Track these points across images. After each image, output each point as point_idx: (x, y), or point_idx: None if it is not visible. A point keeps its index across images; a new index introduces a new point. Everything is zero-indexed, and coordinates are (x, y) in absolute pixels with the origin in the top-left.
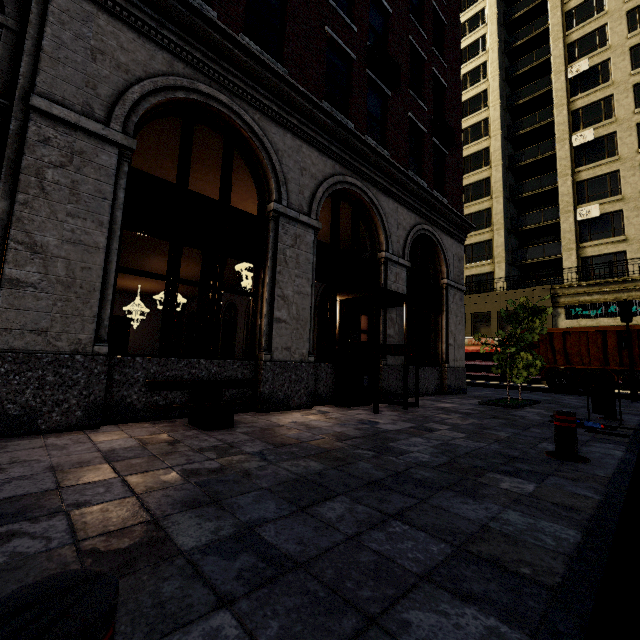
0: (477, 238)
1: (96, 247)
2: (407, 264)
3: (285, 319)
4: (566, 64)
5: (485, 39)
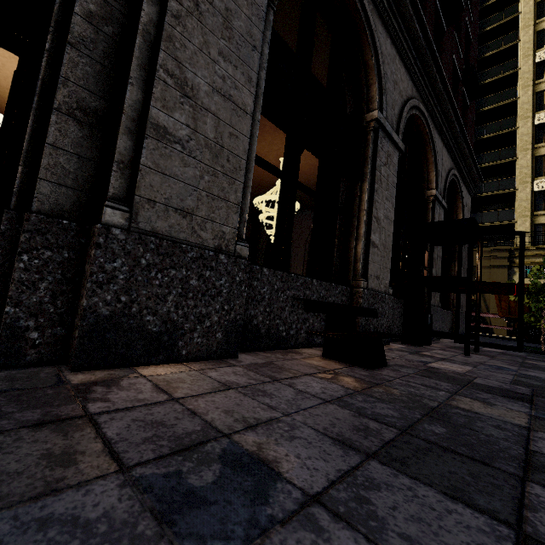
0: None
1: (243, 110)
2: (446, 206)
3: (377, 244)
4: (534, 49)
5: None
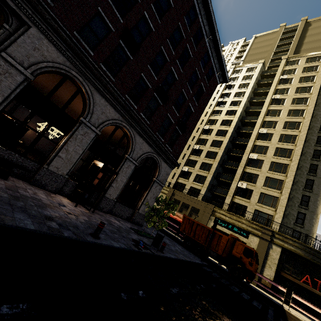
0: (202, 173)
1: None
2: (137, 164)
3: (63, 157)
4: (260, 127)
5: (241, 102)
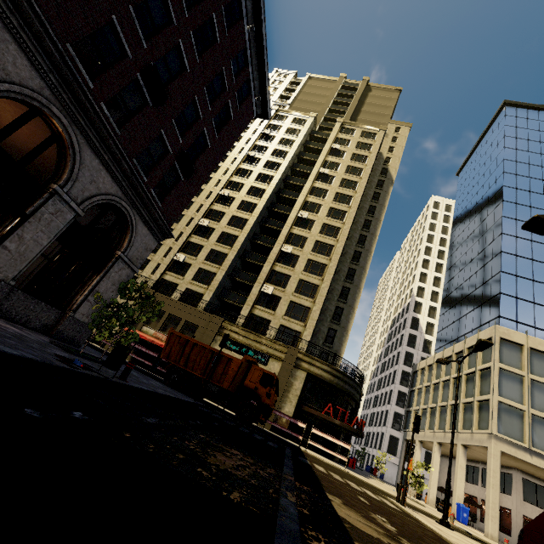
0: (209, 267)
1: None
2: (80, 212)
3: None
4: (301, 209)
5: (280, 166)
